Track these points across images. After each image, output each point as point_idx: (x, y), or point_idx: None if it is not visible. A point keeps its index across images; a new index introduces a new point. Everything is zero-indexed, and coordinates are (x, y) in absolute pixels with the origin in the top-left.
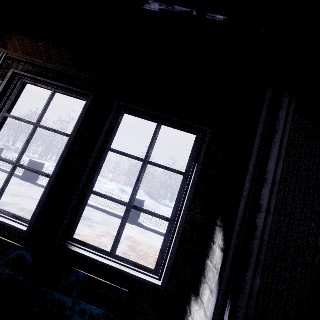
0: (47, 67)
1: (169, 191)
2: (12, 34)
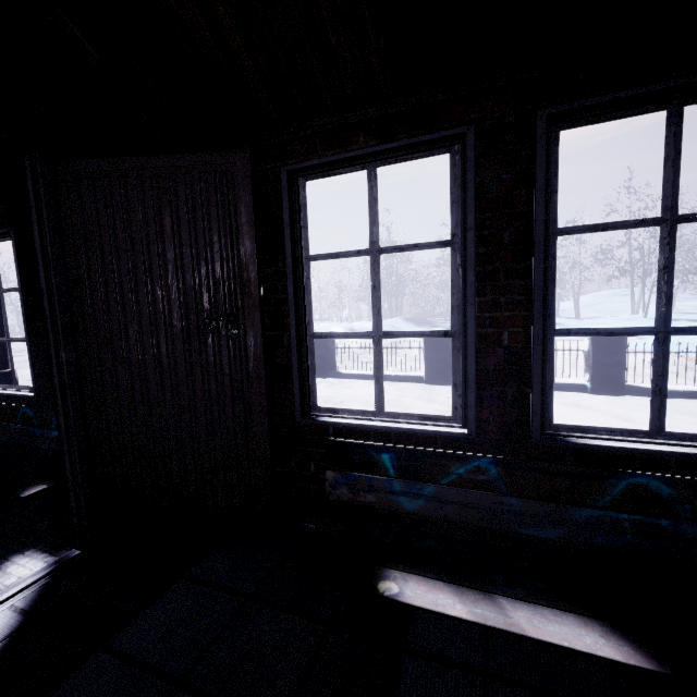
0: None
1: None
2: None
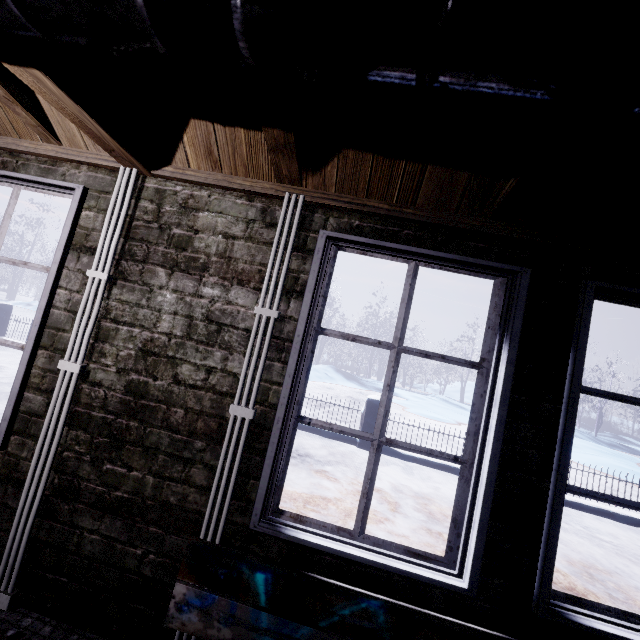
0: (403, 217)
1: (374, 360)
2: (330, 156)
